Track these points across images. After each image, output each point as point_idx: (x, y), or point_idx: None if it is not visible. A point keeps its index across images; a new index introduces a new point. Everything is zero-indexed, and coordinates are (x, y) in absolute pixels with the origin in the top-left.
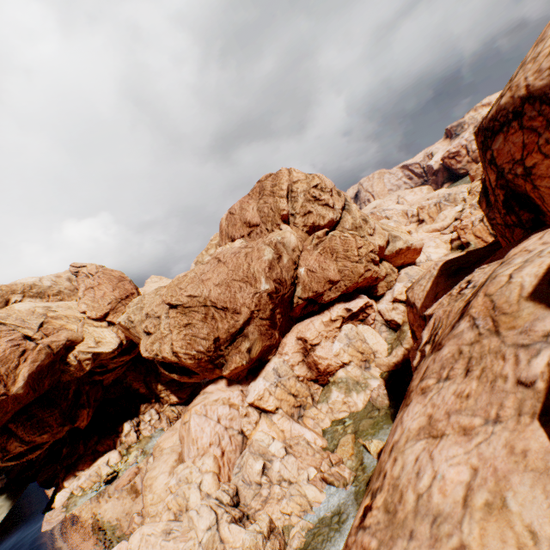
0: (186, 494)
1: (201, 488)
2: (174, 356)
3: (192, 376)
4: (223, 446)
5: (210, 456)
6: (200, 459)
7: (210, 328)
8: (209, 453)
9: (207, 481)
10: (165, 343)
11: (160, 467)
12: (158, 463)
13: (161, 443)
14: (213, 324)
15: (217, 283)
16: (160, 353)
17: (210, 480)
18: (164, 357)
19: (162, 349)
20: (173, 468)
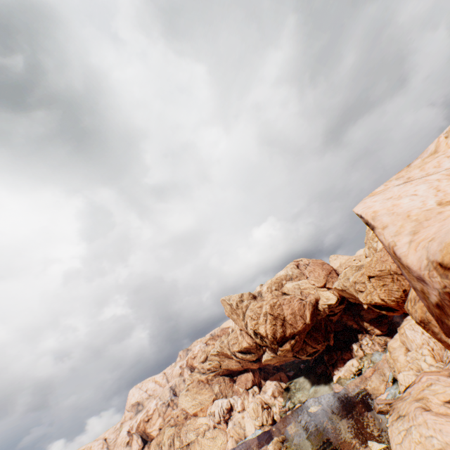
0: (417, 363)
1: (425, 362)
2: (382, 301)
3: (394, 312)
4: (431, 346)
5: (424, 348)
6: (419, 349)
7: (398, 285)
8: (423, 347)
9: (428, 359)
10: (373, 295)
11: (397, 352)
12: (395, 351)
13: (391, 345)
14: (398, 283)
15: (392, 261)
16: (372, 300)
17: (429, 358)
18: (375, 302)
19: (373, 298)
20: (404, 353)
